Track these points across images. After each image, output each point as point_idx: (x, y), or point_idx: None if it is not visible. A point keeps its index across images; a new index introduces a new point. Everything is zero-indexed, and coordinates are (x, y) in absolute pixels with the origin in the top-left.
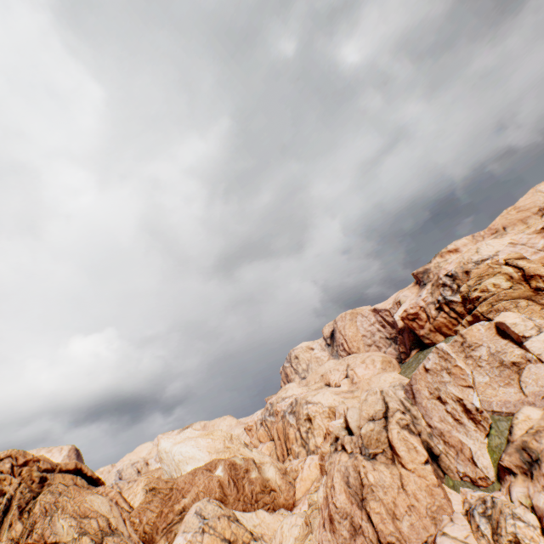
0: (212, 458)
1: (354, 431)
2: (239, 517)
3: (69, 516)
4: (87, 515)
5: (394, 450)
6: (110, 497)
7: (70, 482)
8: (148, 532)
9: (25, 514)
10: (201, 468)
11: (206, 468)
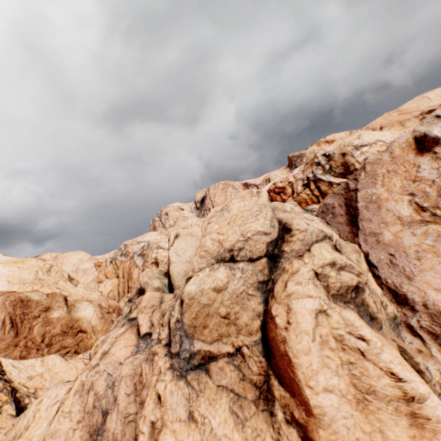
0: (12, 289)
1: (177, 283)
2: (7, 367)
3: None
4: None
5: (286, 371)
6: None
7: None
8: None
9: None
10: None
11: None
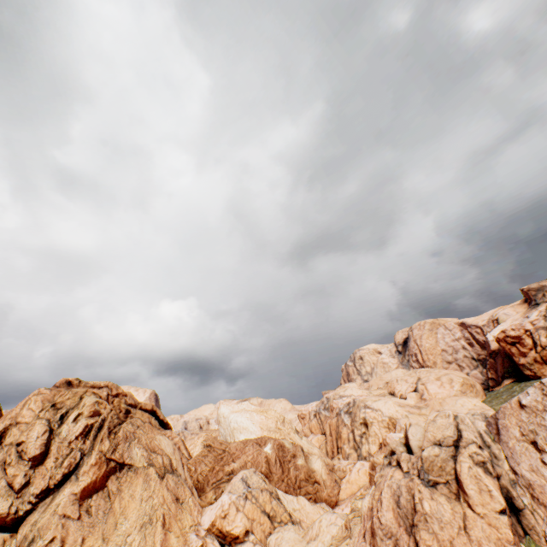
0: (263, 434)
1: (414, 450)
2: (280, 496)
3: (142, 447)
4: (155, 450)
5: (461, 485)
6: (174, 442)
7: (147, 420)
8: (200, 481)
9: (112, 435)
10: (252, 441)
11: (256, 442)
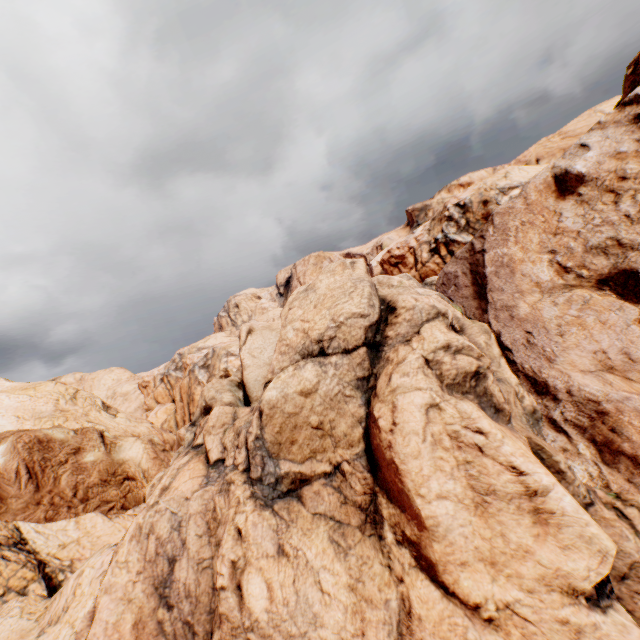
0: (24, 428)
1: (255, 394)
2: (28, 534)
3: None
4: None
5: (394, 483)
6: None
7: None
8: None
9: None
10: None
11: None
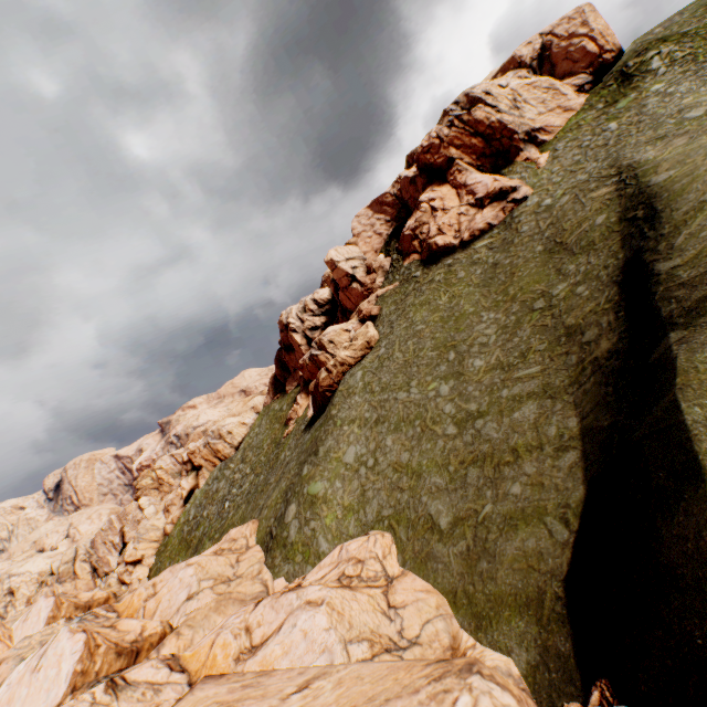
0: None
1: (57, 573)
2: None
3: None
4: None
5: (77, 573)
6: None
7: None
8: None
9: None
10: None
11: None
